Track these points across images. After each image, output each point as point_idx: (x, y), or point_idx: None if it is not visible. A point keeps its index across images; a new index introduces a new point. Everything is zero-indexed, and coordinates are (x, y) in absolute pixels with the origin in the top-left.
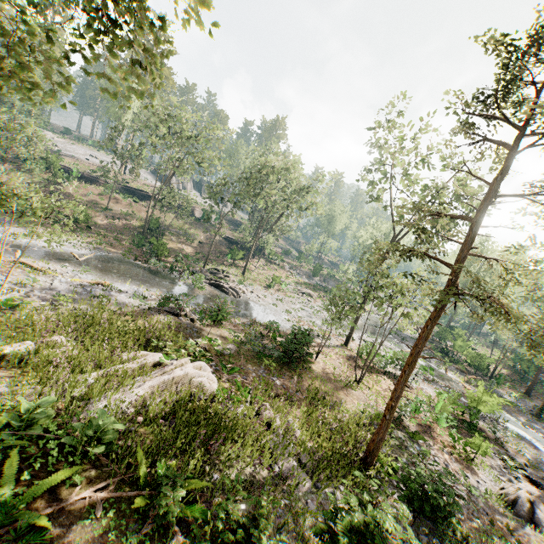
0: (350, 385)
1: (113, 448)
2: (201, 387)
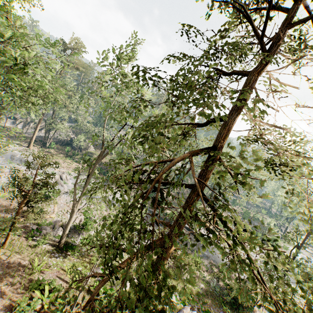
0: None
1: None
2: None
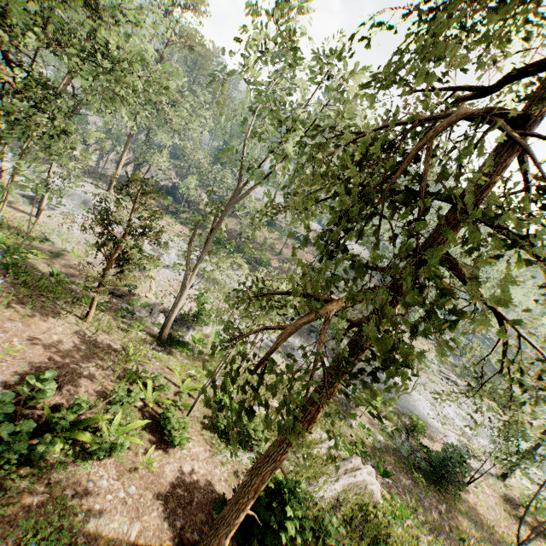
0: (508, 542)
1: (336, 542)
2: (371, 493)
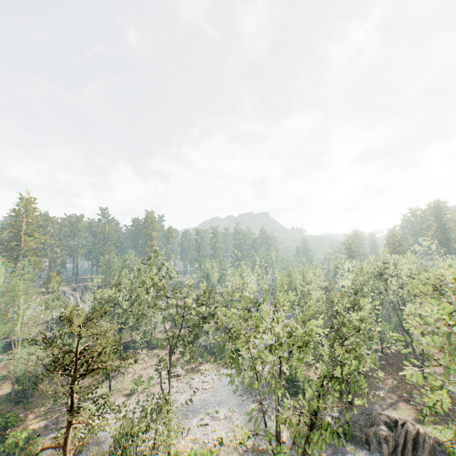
0: None
1: None
2: None
